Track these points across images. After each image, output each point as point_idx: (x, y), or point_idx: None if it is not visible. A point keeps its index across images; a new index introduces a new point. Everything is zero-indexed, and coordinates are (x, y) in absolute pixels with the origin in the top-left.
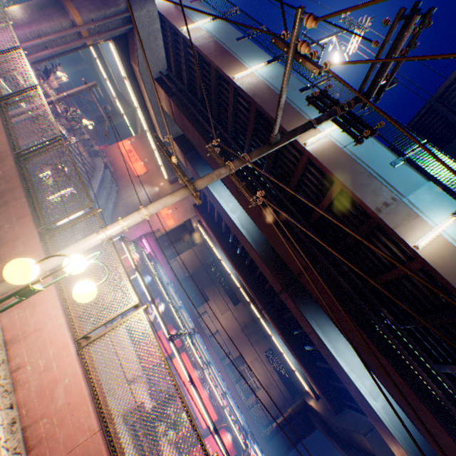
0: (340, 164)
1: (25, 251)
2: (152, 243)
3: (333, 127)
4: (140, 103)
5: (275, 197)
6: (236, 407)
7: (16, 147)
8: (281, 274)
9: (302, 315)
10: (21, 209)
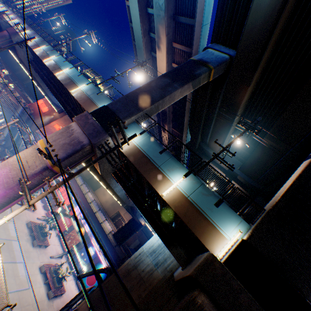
0: (51, 64)
1: None
2: None
3: (54, 57)
4: (29, 73)
5: (55, 86)
6: None
7: None
8: None
9: None
10: None
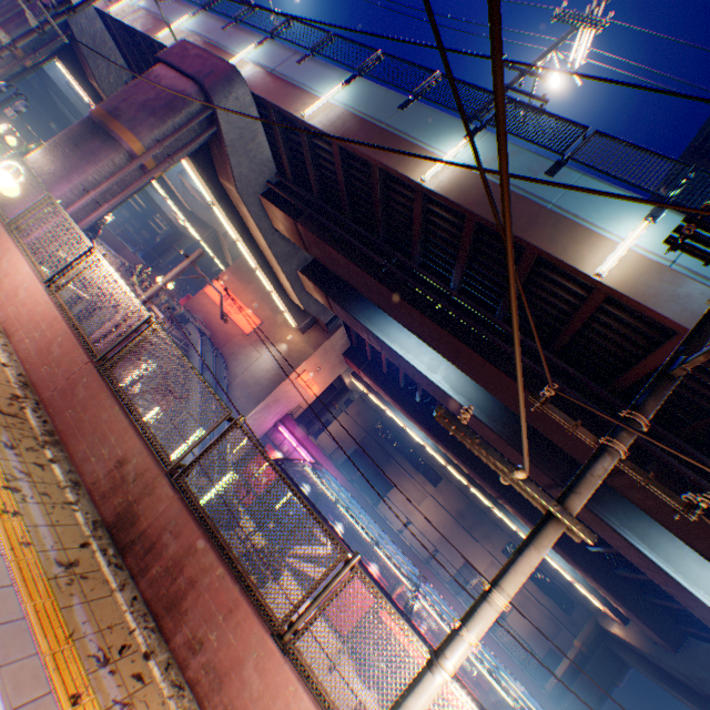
0: (679, 297)
1: (265, 688)
2: (295, 430)
3: (638, 229)
4: (242, 234)
5: (529, 353)
6: (520, 688)
7: (162, 455)
8: (547, 460)
9: (603, 523)
10: (222, 590)
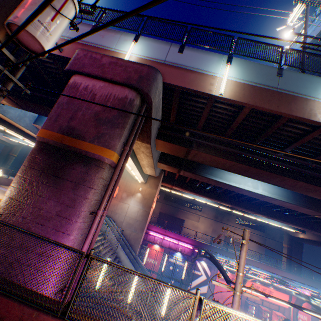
0: None
1: None
2: (157, 230)
3: None
4: (133, 159)
5: None
6: None
7: None
8: None
9: None
10: None
